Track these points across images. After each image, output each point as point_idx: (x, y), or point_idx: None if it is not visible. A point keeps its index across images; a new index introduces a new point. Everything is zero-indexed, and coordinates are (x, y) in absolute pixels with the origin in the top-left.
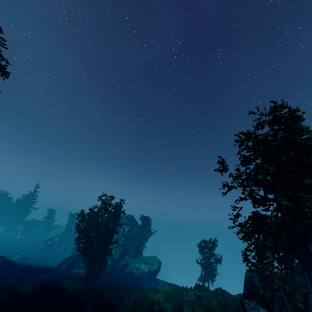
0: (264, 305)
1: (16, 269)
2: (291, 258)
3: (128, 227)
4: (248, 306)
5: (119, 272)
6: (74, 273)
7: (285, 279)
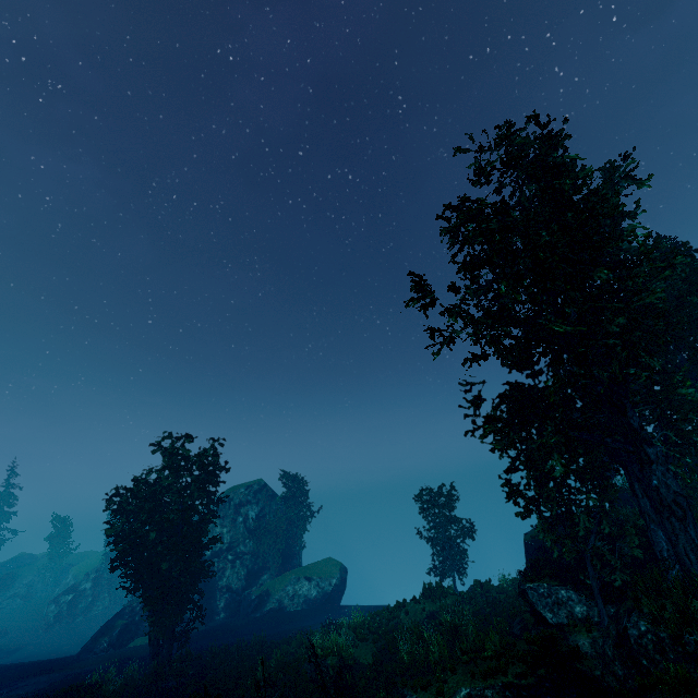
0: (567, 582)
1: None
2: (603, 463)
3: (257, 509)
4: (535, 595)
5: (251, 617)
6: (134, 650)
7: (599, 510)
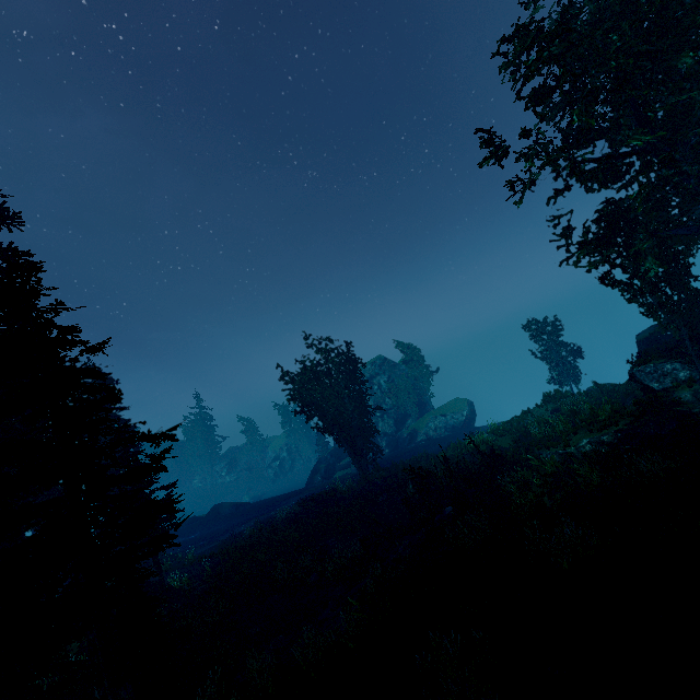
0: (672, 358)
1: (255, 507)
2: None
3: (385, 377)
4: (642, 374)
5: (408, 448)
6: (339, 478)
7: None
